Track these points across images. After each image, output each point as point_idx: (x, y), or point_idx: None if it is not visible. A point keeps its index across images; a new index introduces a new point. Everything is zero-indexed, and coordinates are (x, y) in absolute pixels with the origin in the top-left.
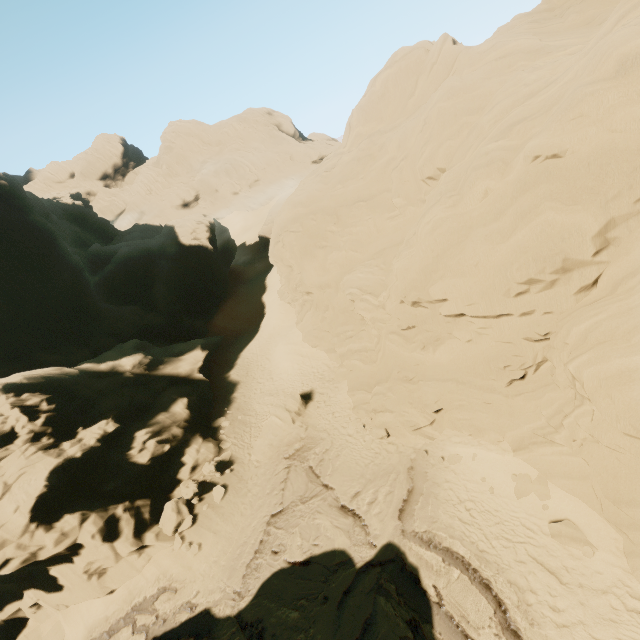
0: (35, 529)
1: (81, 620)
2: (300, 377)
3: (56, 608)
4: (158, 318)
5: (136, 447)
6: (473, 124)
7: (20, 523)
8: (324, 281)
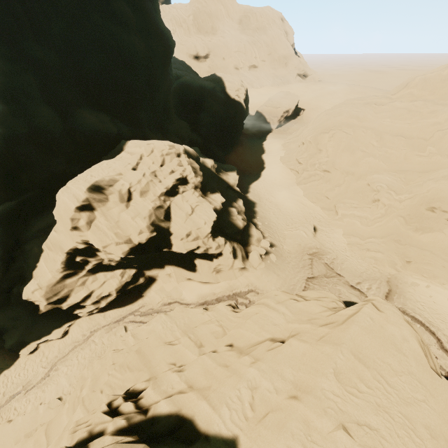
0: (209, 237)
1: (193, 290)
2: (303, 216)
3: (177, 280)
4: (200, 138)
5: (234, 216)
6: None
7: (207, 231)
8: (351, 170)
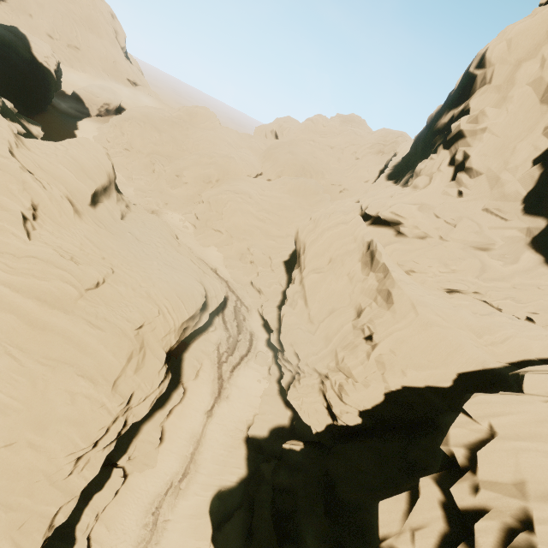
0: None
1: None
2: None
3: None
4: None
5: None
6: (212, 146)
7: None
8: (142, 150)
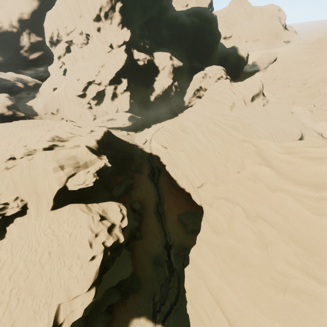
0: None
1: None
2: None
3: None
4: None
5: None
6: None
7: None
8: (283, 77)
